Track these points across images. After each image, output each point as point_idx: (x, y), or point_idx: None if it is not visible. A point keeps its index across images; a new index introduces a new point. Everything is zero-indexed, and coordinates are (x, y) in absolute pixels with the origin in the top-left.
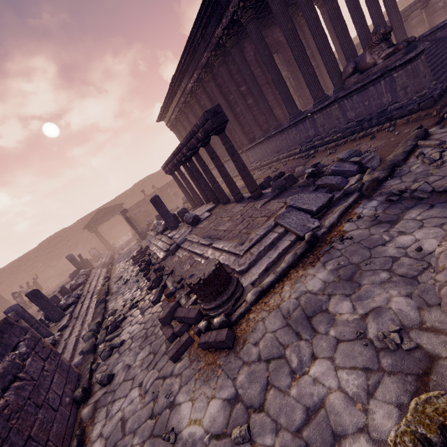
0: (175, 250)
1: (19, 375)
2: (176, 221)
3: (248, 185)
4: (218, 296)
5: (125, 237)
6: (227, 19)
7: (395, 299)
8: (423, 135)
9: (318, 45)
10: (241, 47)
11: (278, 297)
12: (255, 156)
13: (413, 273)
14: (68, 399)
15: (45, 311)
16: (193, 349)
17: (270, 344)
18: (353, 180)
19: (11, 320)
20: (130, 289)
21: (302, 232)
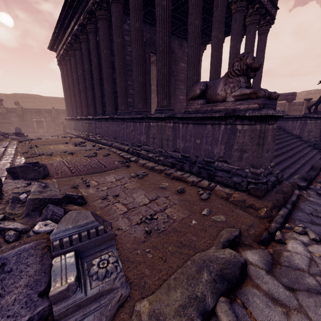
0: None
1: None
2: None
3: None
4: None
5: None
6: None
7: None
8: (236, 278)
9: (189, 56)
10: None
11: None
12: (100, 129)
13: None
14: None
15: None
16: None
17: None
18: None
19: None
20: None
21: None
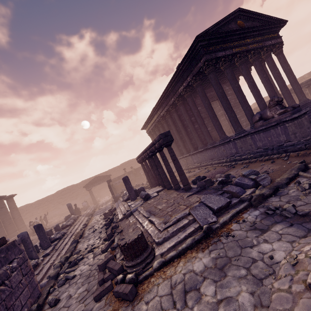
0: (129, 215)
1: (5, 281)
2: (136, 194)
3: (182, 180)
4: (135, 258)
5: (107, 197)
6: (186, 84)
7: (243, 293)
8: (303, 168)
9: (240, 100)
10: (194, 96)
11: (173, 269)
12: (197, 159)
13: (261, 275)
14: (26, 309)
15: (41, 240)
16: (110, 295)
17: (155, 306)
18: (249, 191)
19: (16, 243)
20: (95, 237)
21: (203, 223)
